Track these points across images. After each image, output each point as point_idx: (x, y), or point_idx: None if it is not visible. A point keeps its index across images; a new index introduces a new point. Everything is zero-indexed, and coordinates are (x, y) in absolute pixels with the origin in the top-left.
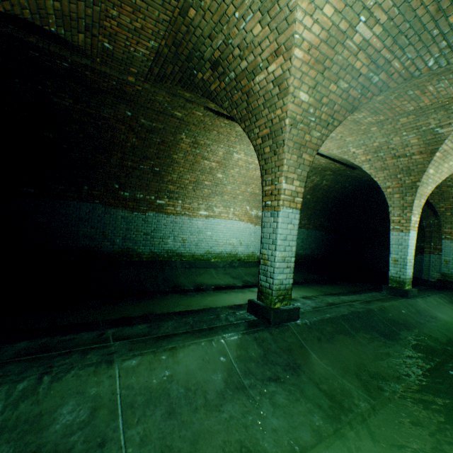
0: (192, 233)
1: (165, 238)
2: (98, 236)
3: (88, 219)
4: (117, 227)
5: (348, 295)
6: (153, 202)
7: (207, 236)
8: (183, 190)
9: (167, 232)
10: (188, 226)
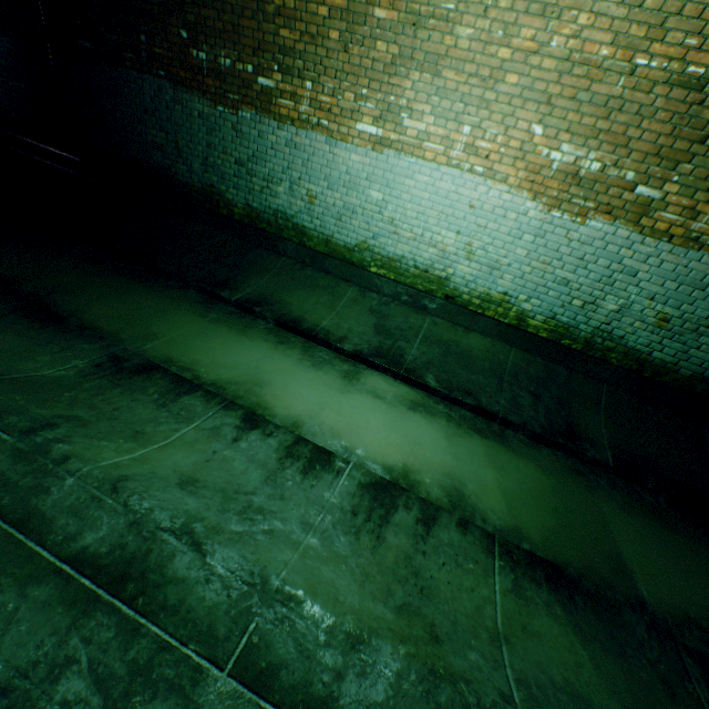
0: (333, 186)
1: (273, 181)
2: (171, 151)
3: (155, 113)
4: (194, 137)
5: (617, 653)
6: (252, 81)
7: (368, 201)
8: (316, 44)
9: (278, 168)
10: (324, 164)
